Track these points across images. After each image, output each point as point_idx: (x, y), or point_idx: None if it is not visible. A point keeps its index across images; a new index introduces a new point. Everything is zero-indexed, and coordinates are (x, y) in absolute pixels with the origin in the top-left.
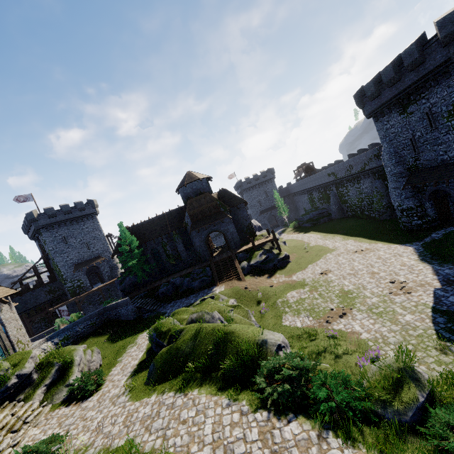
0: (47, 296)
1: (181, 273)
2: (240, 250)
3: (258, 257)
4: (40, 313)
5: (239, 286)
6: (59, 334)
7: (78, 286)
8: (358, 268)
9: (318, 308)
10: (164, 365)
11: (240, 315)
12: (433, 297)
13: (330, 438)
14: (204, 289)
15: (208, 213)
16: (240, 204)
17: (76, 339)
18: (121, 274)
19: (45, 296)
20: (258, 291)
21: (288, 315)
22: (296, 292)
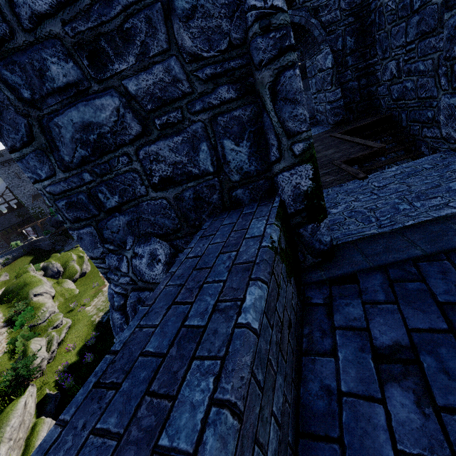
0: (18, 219)
1: None
2: None
3: None
4: (12, 232)
5: None
6: (3, 257)
7: (40, 212)
8: None
9: None
10: (3, 294)
11: (79, 263)
12: None
13: (5, 332)
14: None
15: None
16: None
17: (15, 260)
18: (50, 215)
19: (16, 219)
20: None
21: None
22: None
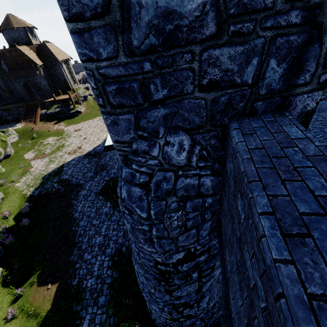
0: None
1: (7, 106)
2: (45, 101)
3: (53, 109)
4: None
5: (29, 127)
6: None
7: None
8: (87, 133)
9: (43, 151)
10: None
11: (2, 147)
12: (72, 159)
13: None
14: (14, 123)
15: (21, 65)
16: (55, 61)
17: None
18: None
19: None
20: (38, 132)
21: (32, 151)
22: (52, 138)
